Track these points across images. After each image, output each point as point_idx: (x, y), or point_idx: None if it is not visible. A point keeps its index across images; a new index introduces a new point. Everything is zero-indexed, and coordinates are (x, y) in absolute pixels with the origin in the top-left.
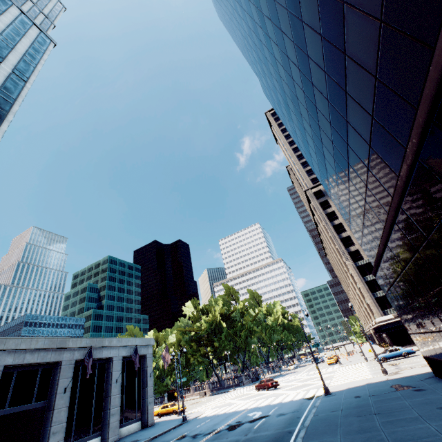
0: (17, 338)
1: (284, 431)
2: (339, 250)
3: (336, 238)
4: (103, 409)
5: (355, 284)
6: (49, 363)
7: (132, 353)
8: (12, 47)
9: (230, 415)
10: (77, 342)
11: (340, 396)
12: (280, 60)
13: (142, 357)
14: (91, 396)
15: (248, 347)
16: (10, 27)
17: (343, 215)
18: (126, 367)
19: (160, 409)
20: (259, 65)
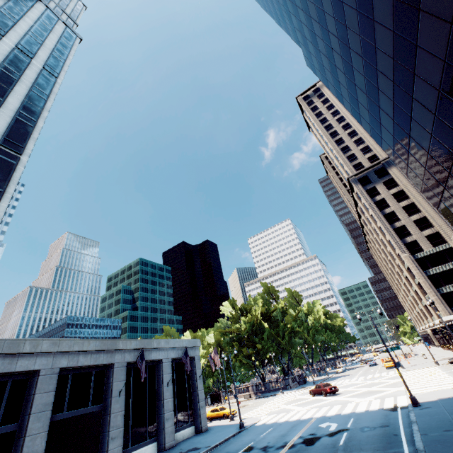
0: (70, 340)
1: (388, 452)
2: (393, 241)
3: (388, 229)
4: (156, 413)
5: (412, 279)
6: (102, 365)
7: (182, 356)
8: (41, 43)
9: (295, 424)
10: (126, 344)
11: (440, 409)
12: (353, 1)
13: (190, 359)
14: (144, 399)
15: (292, 348)
16: (37, 23)
17: (428, 193)
18: (175, 370)
19: (209, 412)
20: (307, 28)
